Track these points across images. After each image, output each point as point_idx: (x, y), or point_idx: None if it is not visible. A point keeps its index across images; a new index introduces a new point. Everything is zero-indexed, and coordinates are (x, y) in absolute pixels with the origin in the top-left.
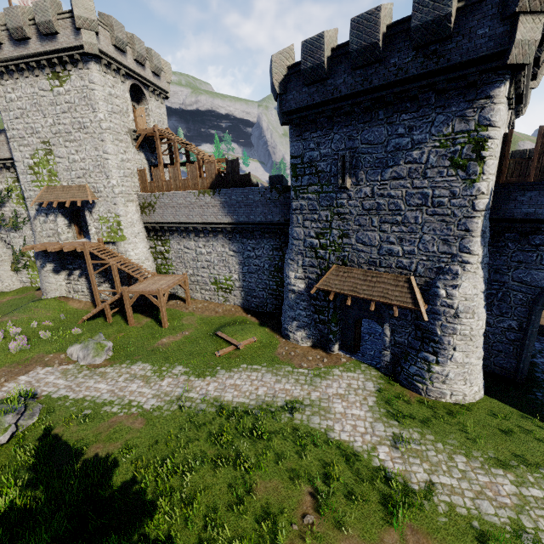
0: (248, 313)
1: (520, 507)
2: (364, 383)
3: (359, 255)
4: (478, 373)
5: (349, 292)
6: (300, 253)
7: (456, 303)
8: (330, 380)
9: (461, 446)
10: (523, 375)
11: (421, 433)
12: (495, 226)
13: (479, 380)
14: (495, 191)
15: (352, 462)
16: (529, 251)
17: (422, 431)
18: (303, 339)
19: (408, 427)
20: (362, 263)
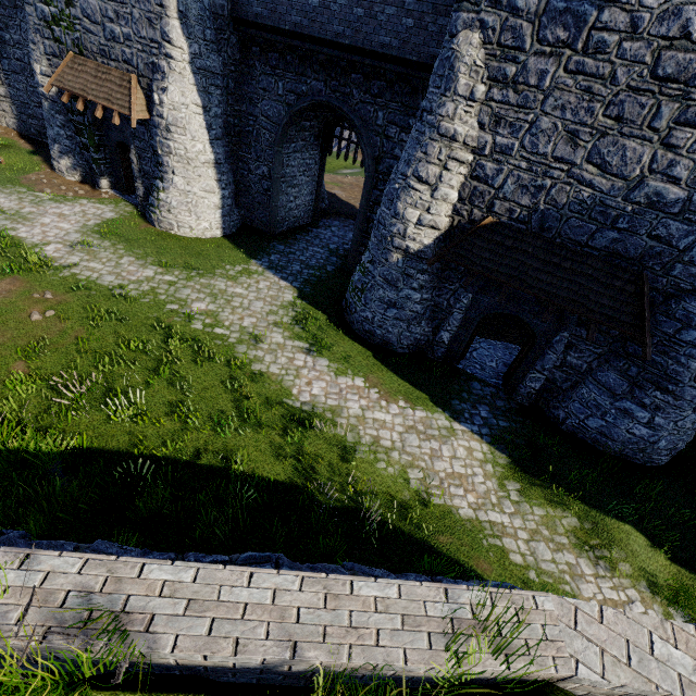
0: (25, 140)
1: (140, 282)
2: (104, 213)
3: (90, 39)
4: (208, 208)
5: (80, 93)
6: (38, 31)
7: (166, 113)
8: (65, 205)
9: (142, 254)
10: (272, 228)
11: (115, 244)
12: (238, 31)
13: (212, 217)
14: None
15: (7, 247)
16: (270, 75)
17: (118, 243)
18: (69, 170)
19: (107, 240)
20: (95, 52)
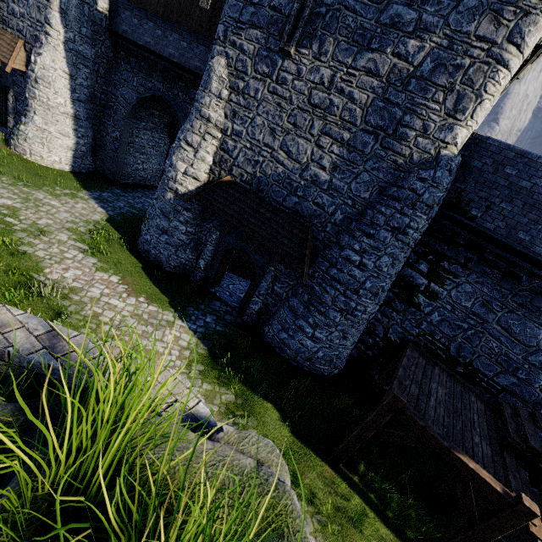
0: None
1: None
2: None
3: None
4: (60, 147)
5: None
6: None
7: (37, 69)
8: None
9: None
10: (116, 177)
11: None
12: (112, 38)
13: (63, 155)
14: (113, 3)
15: None
16: (130, 71)
17: None
18: None
19: None
20: None
